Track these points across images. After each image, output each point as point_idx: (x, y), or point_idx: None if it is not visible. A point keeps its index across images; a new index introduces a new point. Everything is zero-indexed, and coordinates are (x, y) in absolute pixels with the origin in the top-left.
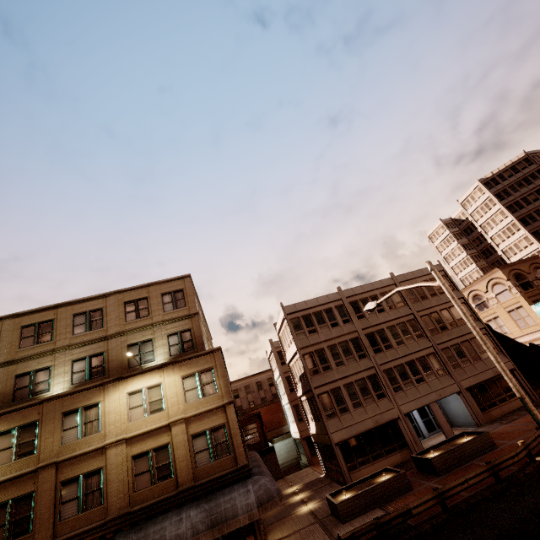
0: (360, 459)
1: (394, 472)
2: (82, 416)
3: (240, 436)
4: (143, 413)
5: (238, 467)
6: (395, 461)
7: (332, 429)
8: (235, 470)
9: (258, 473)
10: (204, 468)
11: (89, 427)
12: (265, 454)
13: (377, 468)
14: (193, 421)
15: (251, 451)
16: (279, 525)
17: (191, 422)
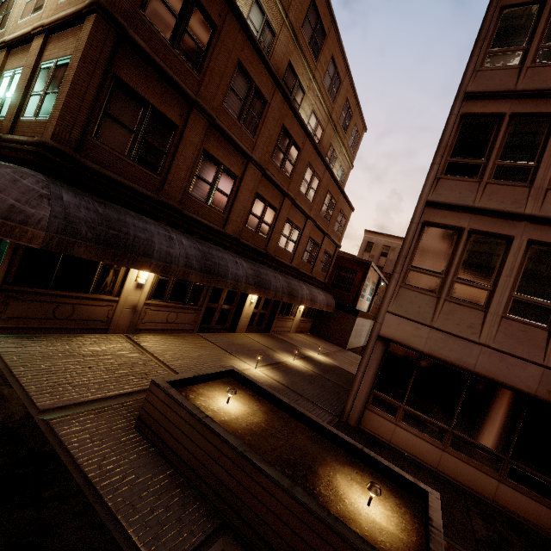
0: (418, 411)
1: (424, 536)
2: (7, 5)
3: (68, 86)
4: (30, 11)
5: (34, 141)
6: (522, 513)
7: (398, 308)
8: (30, 143)
9: (86, 194)
10: (25, 124)
11: (4, 21)
12: (342, 310)
13: (446, 466)
14: (54, 40)
15: (320, 290)
16: (196, 344)
17: (51, 40)
